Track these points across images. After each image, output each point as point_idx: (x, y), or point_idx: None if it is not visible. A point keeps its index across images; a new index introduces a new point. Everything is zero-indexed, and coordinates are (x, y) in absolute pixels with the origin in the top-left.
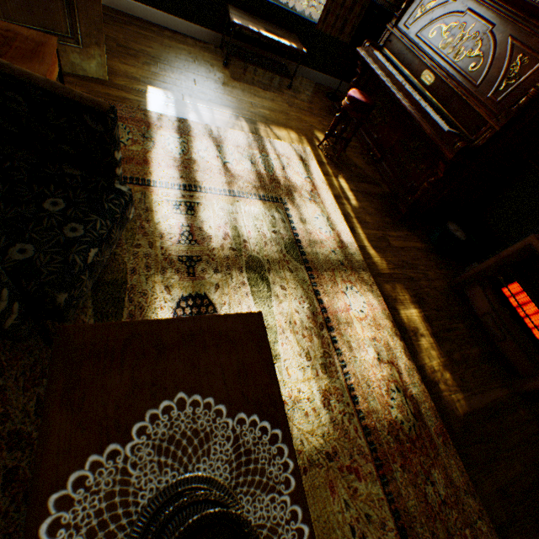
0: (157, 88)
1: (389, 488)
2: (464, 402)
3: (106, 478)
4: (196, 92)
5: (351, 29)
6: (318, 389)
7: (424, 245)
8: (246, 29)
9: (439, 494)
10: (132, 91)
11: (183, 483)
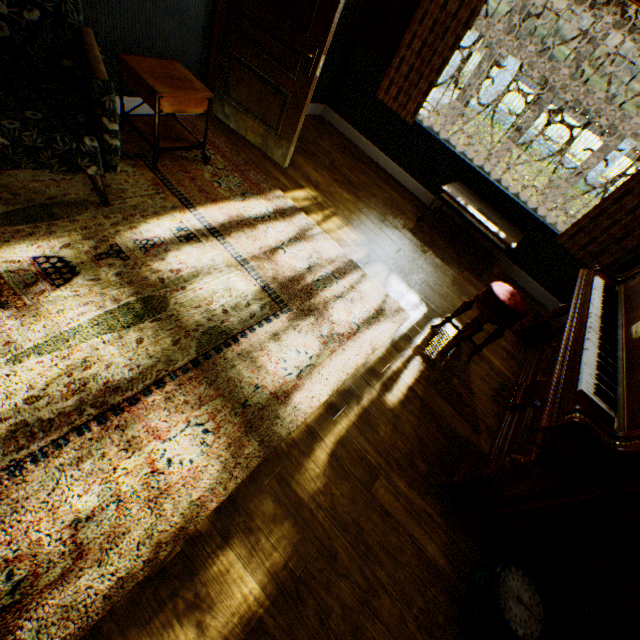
0: (317, 191)
1: None
2: None
3: None
4: (351, 212)
5: (612, 262)
6: None
7: (445, 563)
8: (451, 198)
9: None
10: (292, 180)
11: None
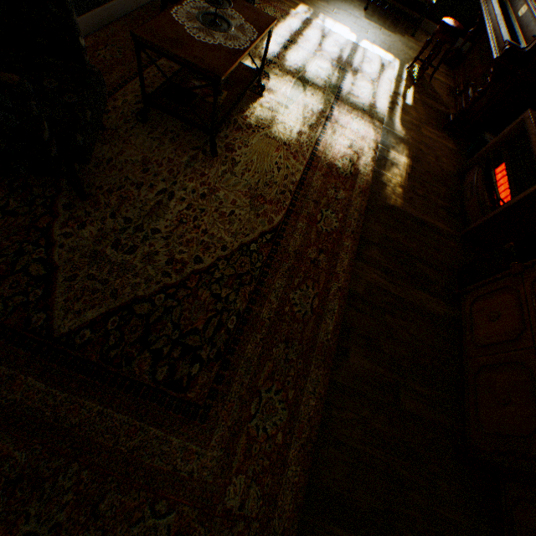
0: (305, 5)
1: (308, 174)
2: (400, 204)
3: (205, 6)
4: (330, 15)
5: None
6: (299, 130)
7: (456, 149)
8: None
9: (336, 198)
10: (290, 2)
11: (222, 17)
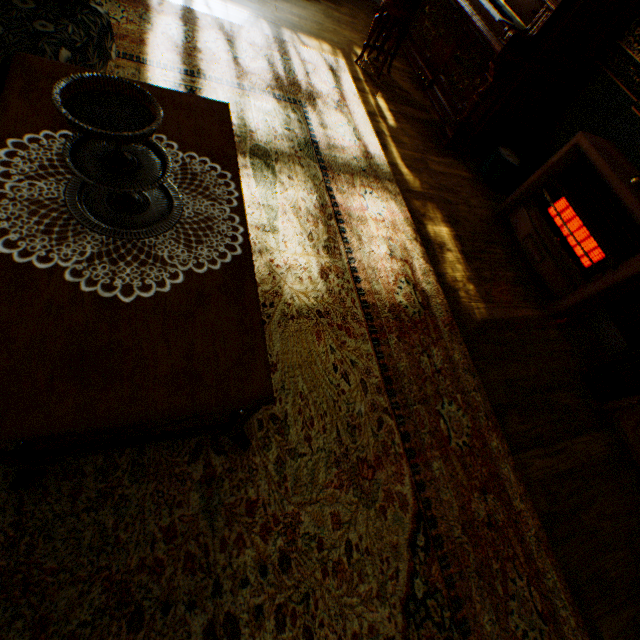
0: None
1: (381, 350)
2: (485, 311)
3: (59, 147)
4: None
5: None
6: (318, 265)
7: (471, 176)
8: None
9: (435, 367)
10: None
11: None
